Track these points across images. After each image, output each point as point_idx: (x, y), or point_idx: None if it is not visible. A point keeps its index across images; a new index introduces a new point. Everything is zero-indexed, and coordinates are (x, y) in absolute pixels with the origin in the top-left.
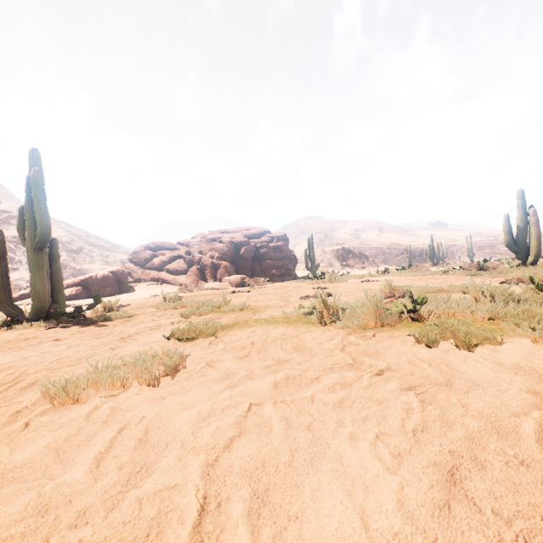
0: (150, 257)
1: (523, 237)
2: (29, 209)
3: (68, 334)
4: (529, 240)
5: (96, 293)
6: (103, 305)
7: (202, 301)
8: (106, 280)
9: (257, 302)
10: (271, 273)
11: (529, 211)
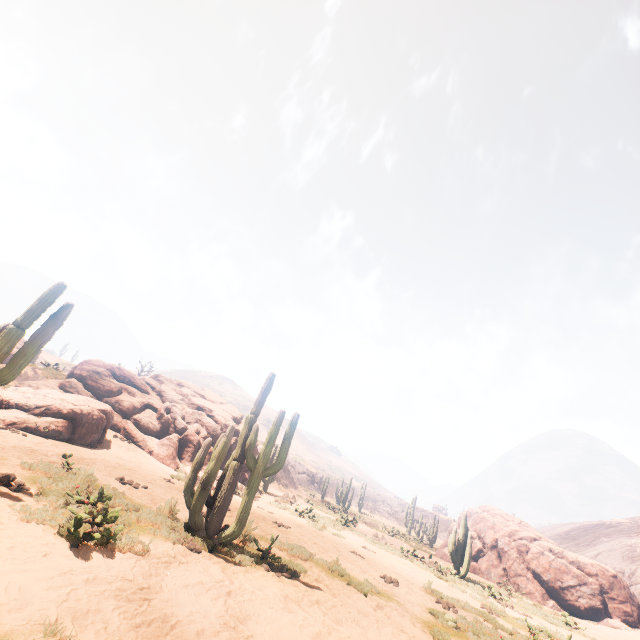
0: (117, 391)
1: (461, 550)
2: (274, 439)
3: (339, 604)
4: (462, 554)
5: (79, 437)
6: (248, 532)
7: (308, 551)
8: (99, 423)
9: (353, 571)
10: (245, 477)
11: (469, 533)
